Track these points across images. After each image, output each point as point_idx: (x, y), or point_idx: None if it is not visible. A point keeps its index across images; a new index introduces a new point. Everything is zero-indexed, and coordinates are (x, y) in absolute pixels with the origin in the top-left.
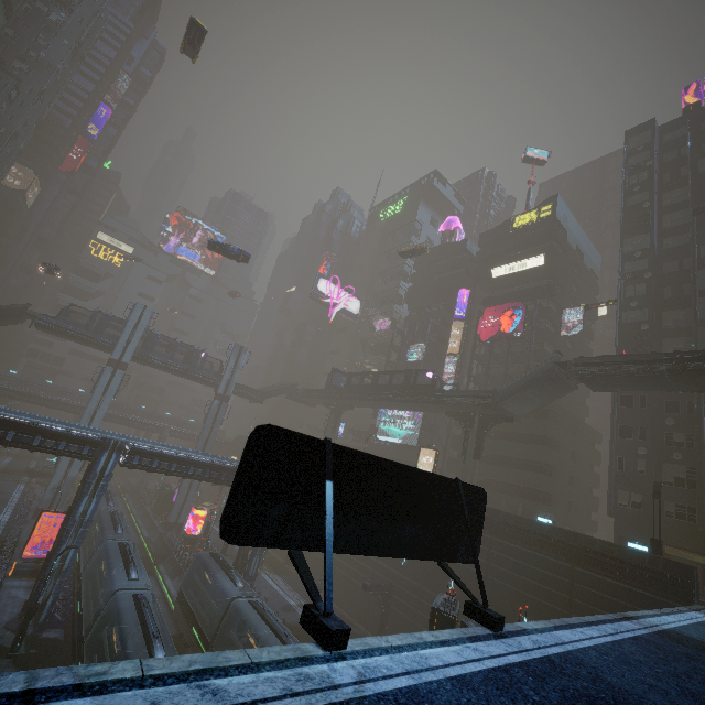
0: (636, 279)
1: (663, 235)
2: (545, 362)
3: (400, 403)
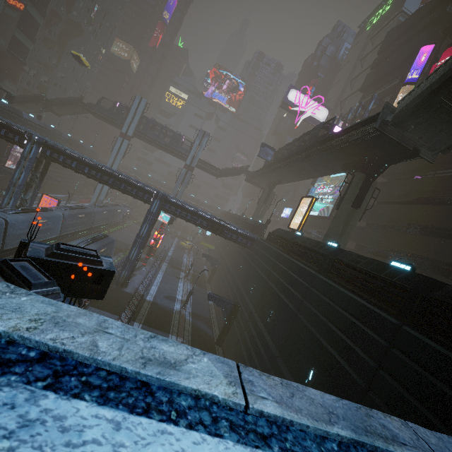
0: None
1: None
2: None
3: (303, 164)
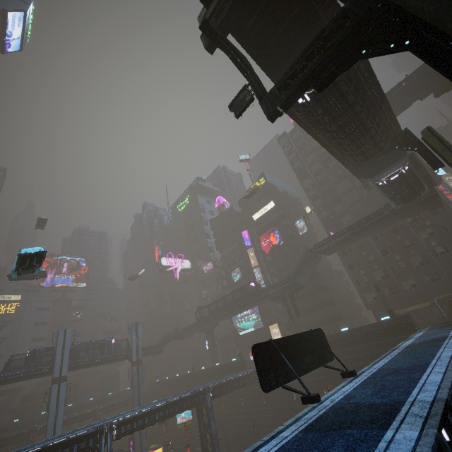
0: (316, 198)
1: (315, 175)
2: (302, 253)
3: (245, 307)
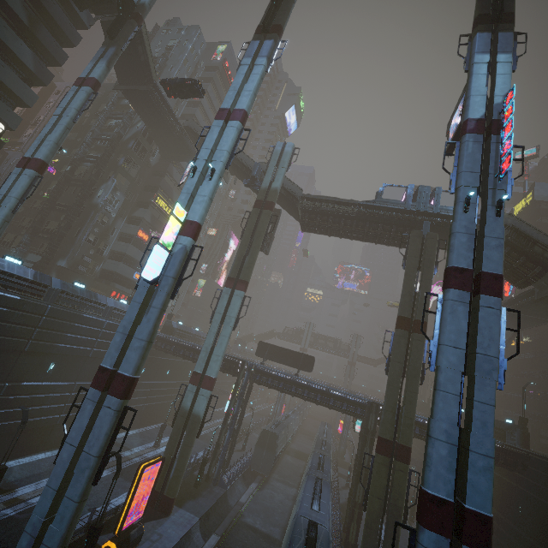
0: None
1: None
2: None
3: None
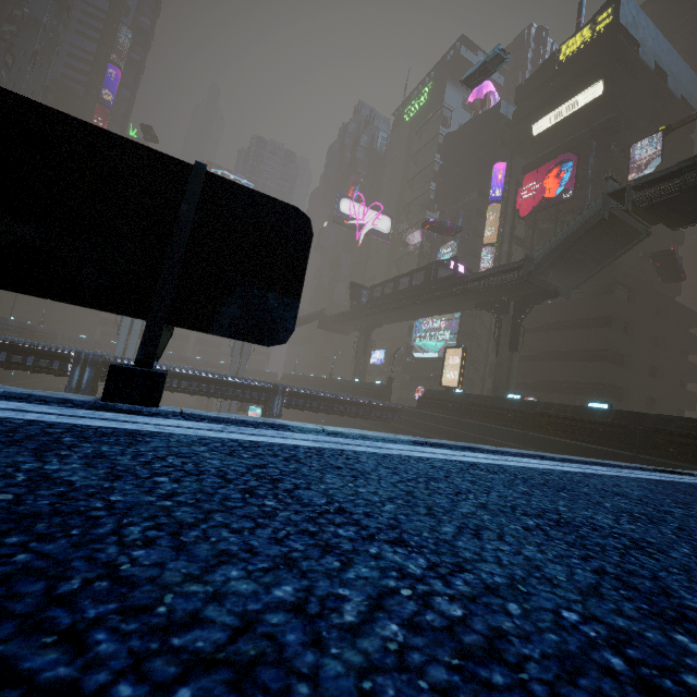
0: None
1: None
2: (595, 202)
3: (423, 306)
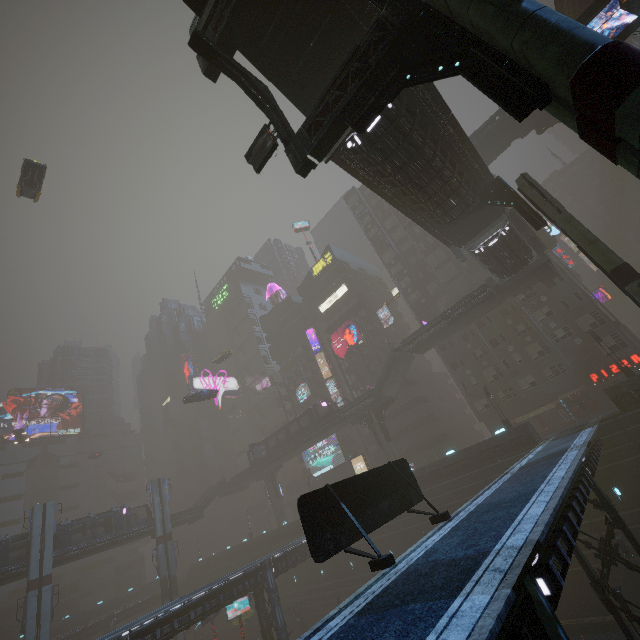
0: (401, 276)
1: (398, 245)
2: (388, 354)
3: (316, 438)
